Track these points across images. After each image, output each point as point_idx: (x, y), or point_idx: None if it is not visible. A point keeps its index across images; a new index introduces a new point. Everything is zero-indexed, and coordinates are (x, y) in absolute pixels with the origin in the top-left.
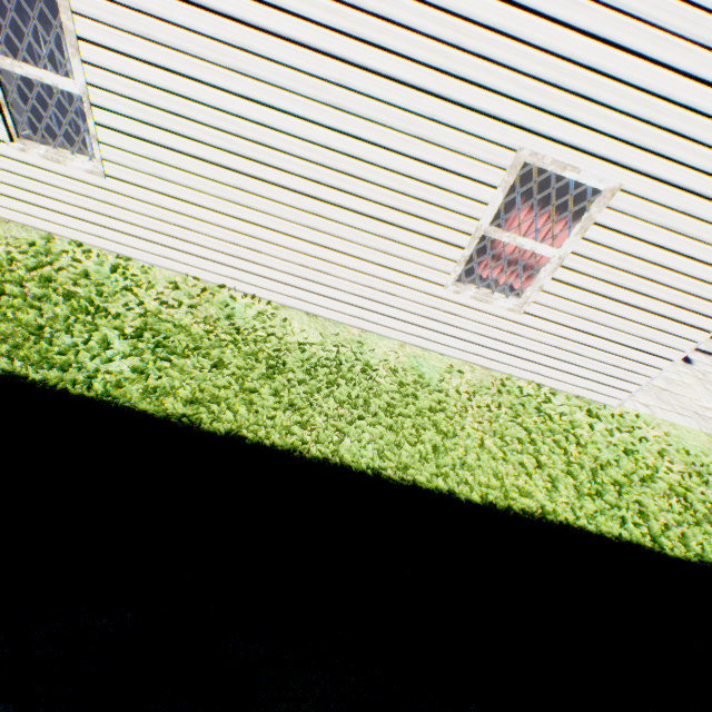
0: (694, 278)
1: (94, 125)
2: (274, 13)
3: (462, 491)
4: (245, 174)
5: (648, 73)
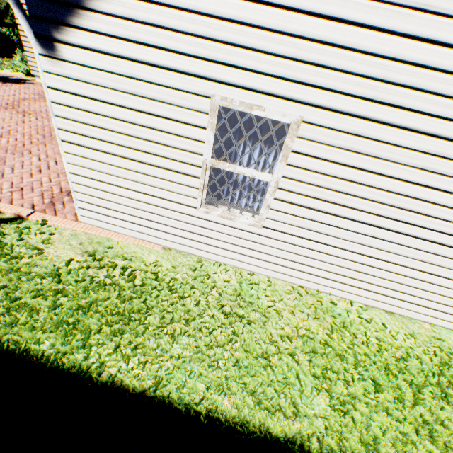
0: None
1: (271, 199)
2: None
3: None
4: (384, 228)
5: None
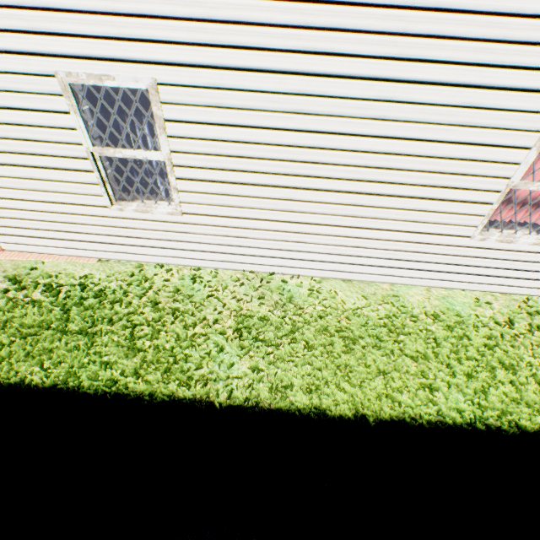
0: None
1: (174, 180)
2: (328, 59)
3: None
4: (295, 187)
5: None
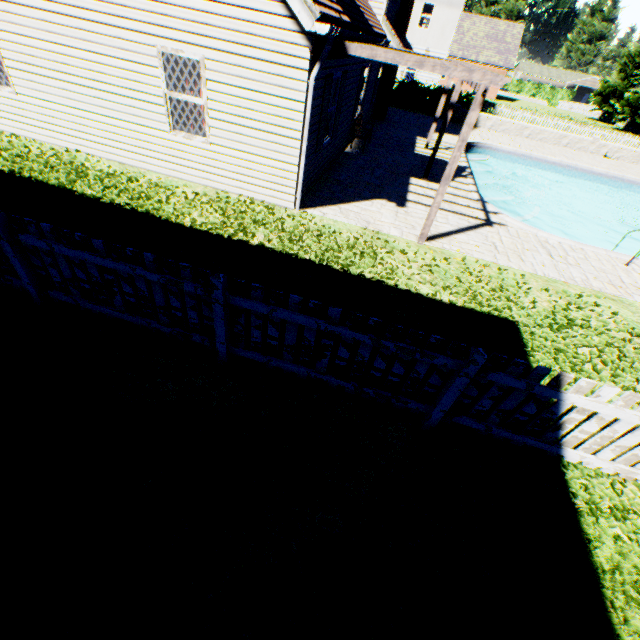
0: (269, 105)
1: (6, 68)
2: (49, 4)
3: (138, 209)
4: (66, 82)
5: (181, 0)
